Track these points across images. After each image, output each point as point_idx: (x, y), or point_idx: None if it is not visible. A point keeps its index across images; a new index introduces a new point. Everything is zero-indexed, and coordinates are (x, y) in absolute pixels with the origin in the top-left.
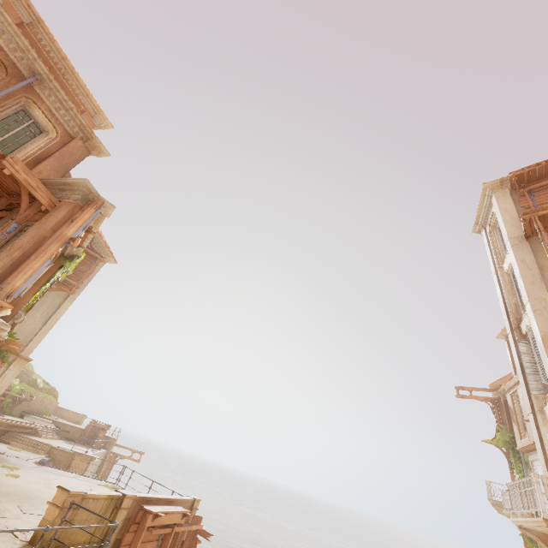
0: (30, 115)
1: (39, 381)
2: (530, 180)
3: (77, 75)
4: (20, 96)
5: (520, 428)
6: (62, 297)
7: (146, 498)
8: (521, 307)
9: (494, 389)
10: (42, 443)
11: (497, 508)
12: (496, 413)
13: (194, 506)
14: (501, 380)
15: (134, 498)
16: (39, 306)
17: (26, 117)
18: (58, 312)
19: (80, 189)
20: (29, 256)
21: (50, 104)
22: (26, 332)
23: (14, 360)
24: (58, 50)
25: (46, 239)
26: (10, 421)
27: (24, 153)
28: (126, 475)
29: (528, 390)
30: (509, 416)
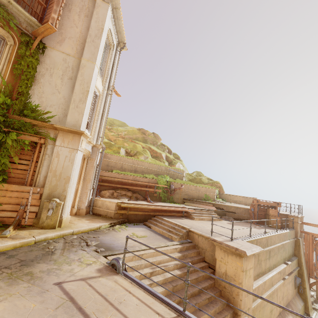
0: None
1: (204, 179)
2: None
3: None
4: None
5: None
6: (78, 58)
7: None
8: None
9: None
10: (179, 227)
11: None
12: None
13: None
14: None
15: None
16: (50, 72)
17: None
18: (83, 75)
19: None
20: None
21: None
22: (55, 104)
23: (57, 136)
24: None
25: None
26: (147, 206)
27: None
28: None
29: None
30: None
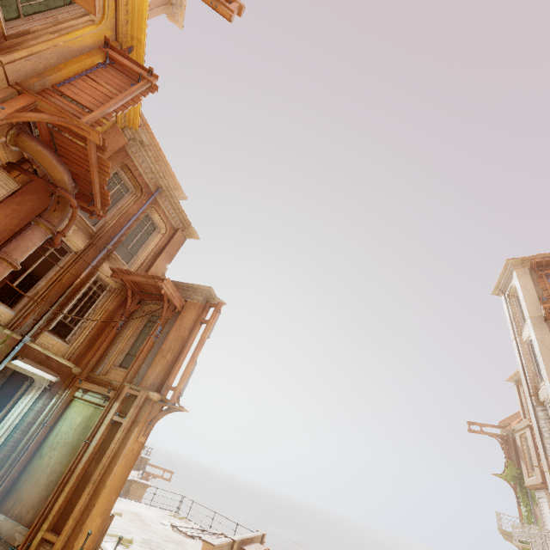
0: (149, 217)
1: None
2: (547, 264)
3: (166, 162)
4: (148, 207)
5: (528, 467)
6: None
7: (242, 540)
8: (539, 378)
9: (503, 426)
10: None
11: (505, 537)
12: (504, 449)
13: (263, 540)
14: (509, 418)
15: (238, 542)
16: None
17: (147, 220)
18: None
19: (203, 292)
20: (177, 357)
21: (164, 207)
22: None
23: None
24: (155, 145)
25: (185, 340)
26: None
27: (146, 252)
28: (186, 505)
29: (545, 451)
30: (517, 453)
